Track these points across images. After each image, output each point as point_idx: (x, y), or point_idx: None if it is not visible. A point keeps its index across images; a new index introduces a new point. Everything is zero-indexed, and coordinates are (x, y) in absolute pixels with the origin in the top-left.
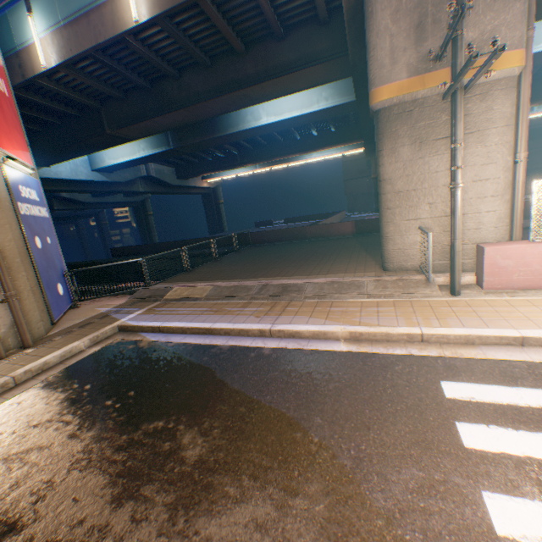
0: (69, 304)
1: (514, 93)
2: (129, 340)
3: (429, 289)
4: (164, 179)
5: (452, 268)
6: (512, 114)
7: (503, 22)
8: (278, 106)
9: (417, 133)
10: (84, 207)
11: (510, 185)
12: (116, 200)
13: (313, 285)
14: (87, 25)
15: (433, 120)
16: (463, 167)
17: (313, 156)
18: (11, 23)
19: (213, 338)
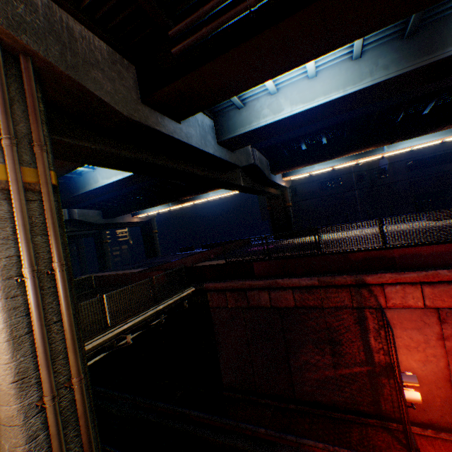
0: None
1: None
2: None
3: None
4: (88, 220)
5: None
6: None
7: None
8: (108, 171)
9: None
10: None
11: (4, 310)
12: (72, 233)
13: None
14: None
15: None
16: None
17: (210, 195)
18: None
19: None
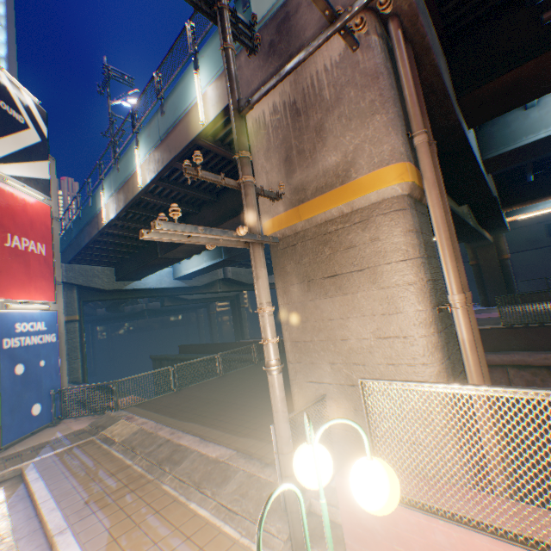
0: (44, 422)
1: (406, 215)
2: (2, 493)
3: (282, 523)
4: (240, 279)
5: (285, 502)
6: (411, 243)
7: (365, 138)
8: None
9: (305, 269)
10: (187, 303)
11: (436, 347)
12: (213, 295)
13: (195, 458)
14: (123, 193)
15: (317, 254)
16: (361, 315)
17: None
18: (97, 197)
19: (30, 522)
